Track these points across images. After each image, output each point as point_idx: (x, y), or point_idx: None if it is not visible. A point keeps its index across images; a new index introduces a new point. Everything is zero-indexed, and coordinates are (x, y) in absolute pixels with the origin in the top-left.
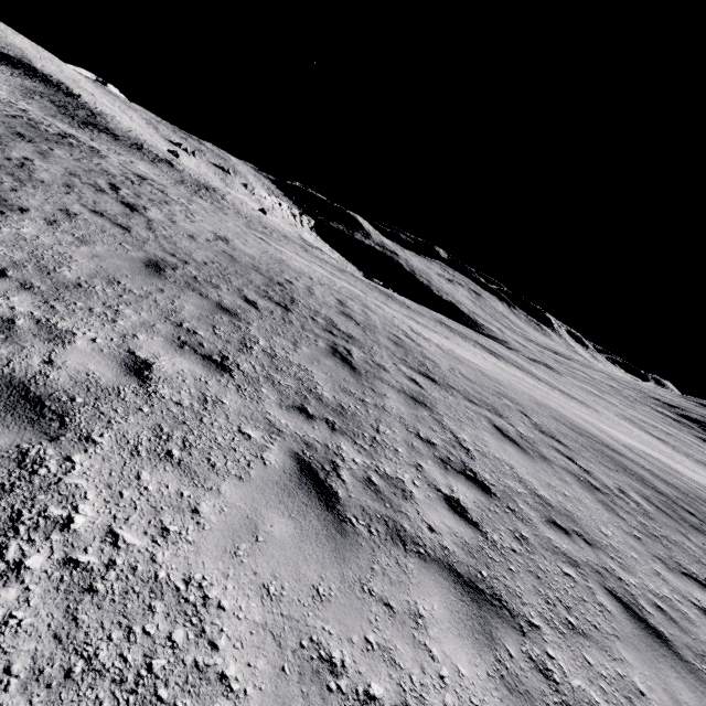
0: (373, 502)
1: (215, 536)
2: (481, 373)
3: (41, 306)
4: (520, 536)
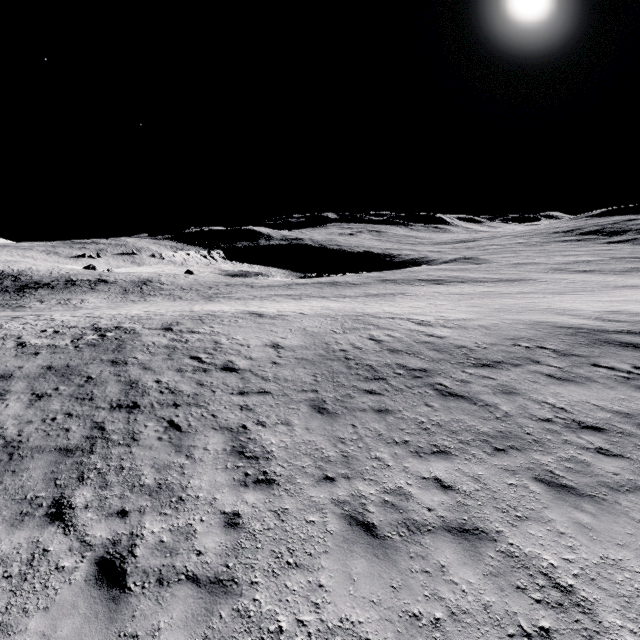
0: (584, 479)
1: (580, 537)
2: (484, 328)
3: (369, 483)
4: (639, 447)
